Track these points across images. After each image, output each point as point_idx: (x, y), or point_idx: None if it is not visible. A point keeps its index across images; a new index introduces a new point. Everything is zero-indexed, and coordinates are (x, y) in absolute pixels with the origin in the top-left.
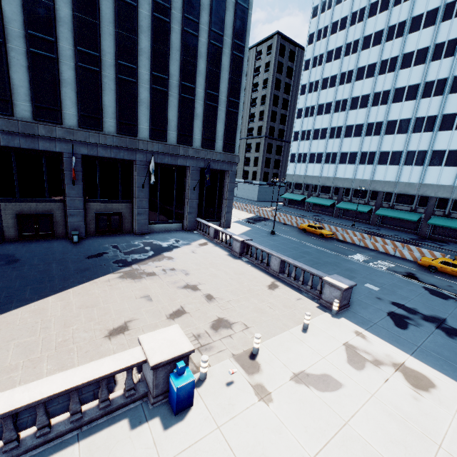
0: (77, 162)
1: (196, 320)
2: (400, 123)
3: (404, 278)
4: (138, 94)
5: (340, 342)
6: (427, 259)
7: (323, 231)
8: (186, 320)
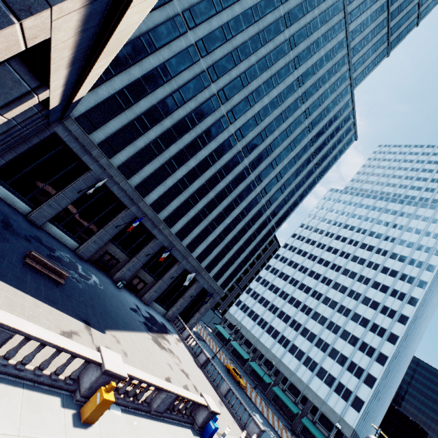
0: (159, 247)
1: None
2: (310, 333)
3: None
4: (208, 237)
5: None
6: None
7: (241, 380)
8: None
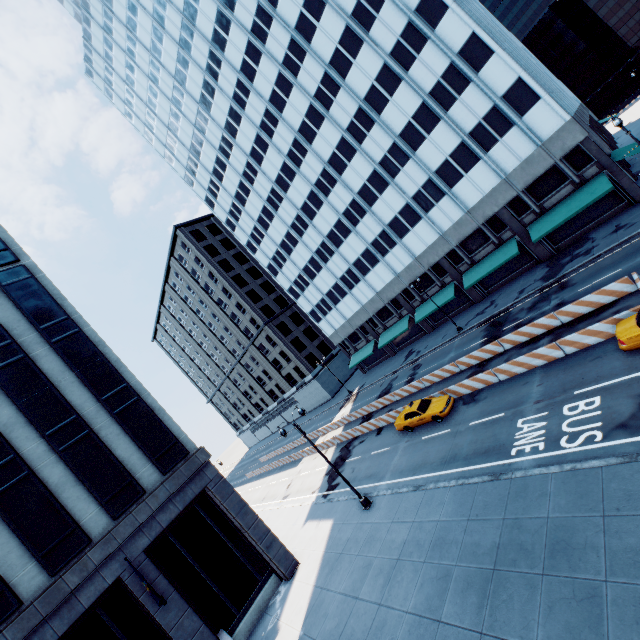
0: None
1: None
2: (370, 183)
3: None
4: None
5: None
6: (629, 331)
7: (432, 409)
8: None
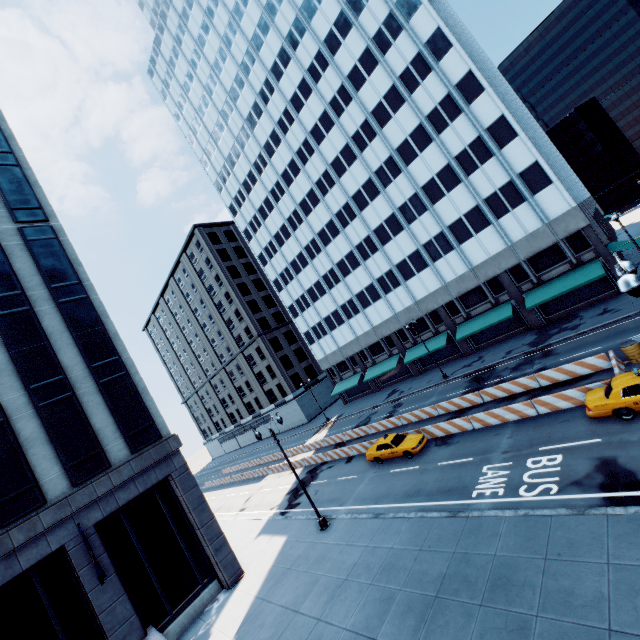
0: None
1: None
2: (387, 224)
3: (617, 512)
4: None
5: None
6: (596, 400)
7: (405, 444)
8: None
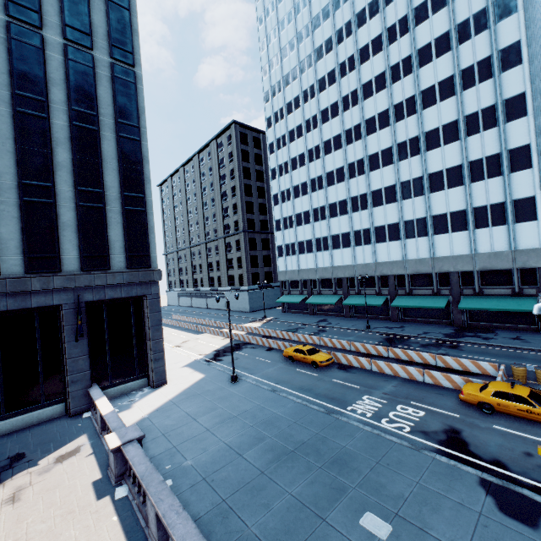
0: None
1: None
2: (385, 191)
3: (442, 459)
4: None
5: None
6: (472, 389)
7: (316, 357)
8: None
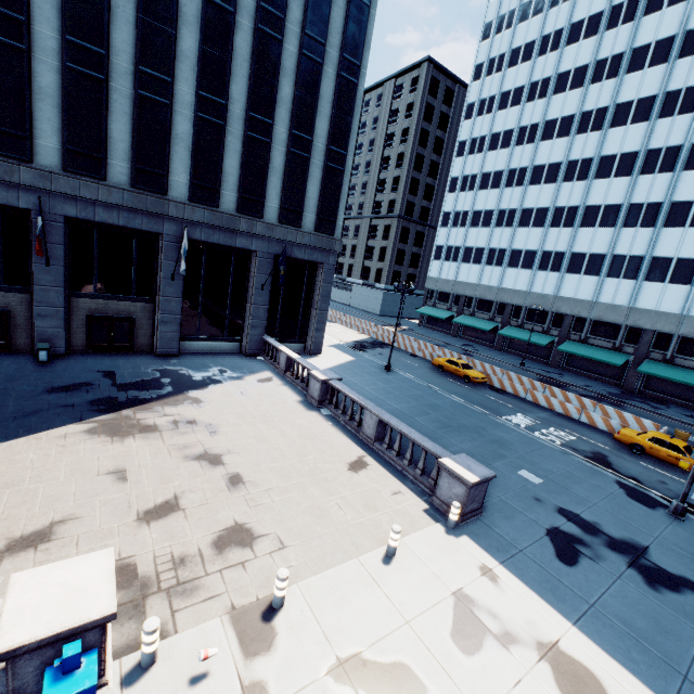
0: (57, 228)
1: (191, 527)
2: (605, 210)
3: (587, 464)
4: (173, 125)
5: (447, 588)
6: (629, 432)
7: (470, 372)
8: (171, 526)
